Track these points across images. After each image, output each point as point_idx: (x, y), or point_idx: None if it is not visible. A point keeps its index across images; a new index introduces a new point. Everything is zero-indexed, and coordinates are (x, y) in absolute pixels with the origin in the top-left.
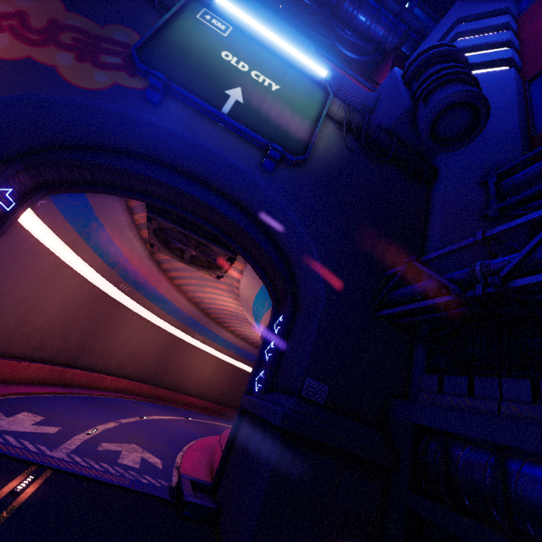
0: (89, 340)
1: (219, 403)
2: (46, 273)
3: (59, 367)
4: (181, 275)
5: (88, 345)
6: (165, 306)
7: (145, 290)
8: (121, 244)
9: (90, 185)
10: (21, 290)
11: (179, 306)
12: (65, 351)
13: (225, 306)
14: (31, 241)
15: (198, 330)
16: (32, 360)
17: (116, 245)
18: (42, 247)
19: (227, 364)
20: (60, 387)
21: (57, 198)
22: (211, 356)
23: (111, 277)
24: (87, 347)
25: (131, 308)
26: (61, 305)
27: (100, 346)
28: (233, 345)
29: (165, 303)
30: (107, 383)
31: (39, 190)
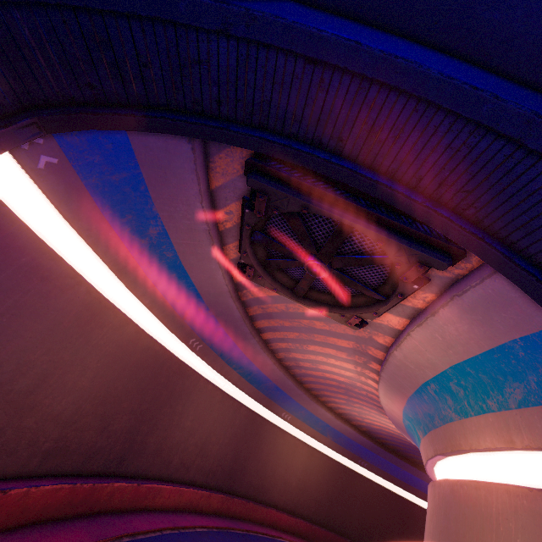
0: (141, 428)
1: (315, 521)
2: (70, 318)
3: (88, 483)
4: (274, 325)
5: (139, 437)
6: (246, 370)
7: (222, 348)
8: (194, 271)
9: (136, 109)
10: (17, 347)
11: (265, 372)
12: (102, 450)
13: (333, 373)
14: (37, 252)
15: (286, 406)
16: (41, 475)
17: (186, 273)
18: (62, 267)
19: (322, 457)
20: (84, 524)
21: (80, 158)
22: (301, 445)
23: (178, 327)
24: (138, 440)
25: (203, 374)
26: (98, 373)
27: (157, 436)
28: (330, 429)
29: (246, 367)
30: (164, 497)
31: (29, 113)
